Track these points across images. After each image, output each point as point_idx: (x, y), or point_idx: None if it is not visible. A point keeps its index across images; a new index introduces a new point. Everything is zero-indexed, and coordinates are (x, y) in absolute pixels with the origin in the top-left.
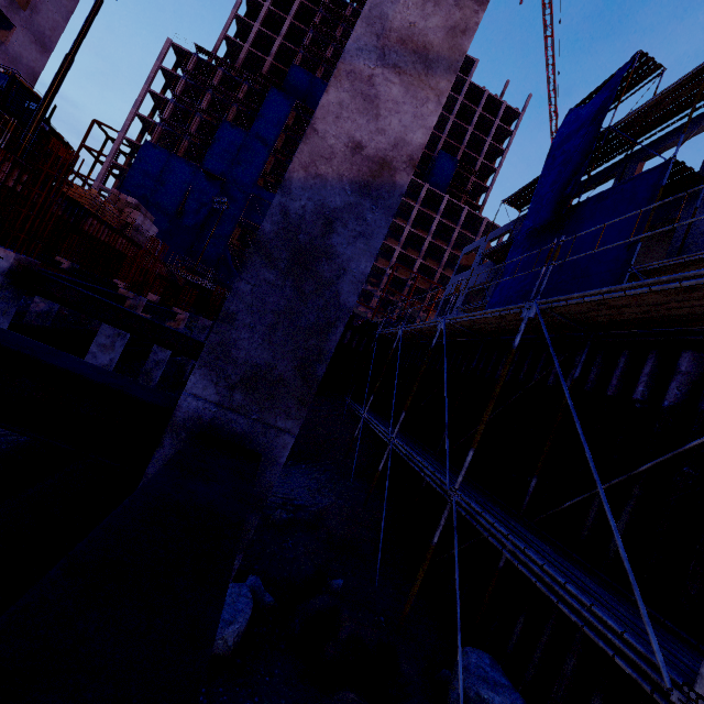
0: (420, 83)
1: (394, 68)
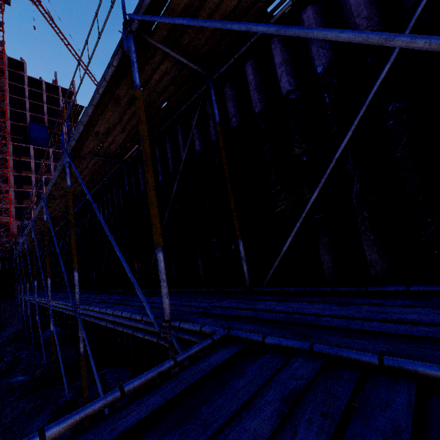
0: None
1: None
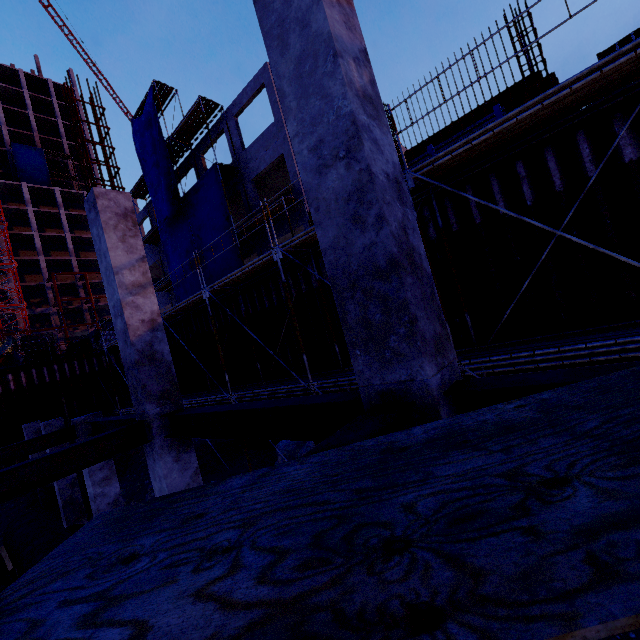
0: (146, 293)
1: (137, 294)
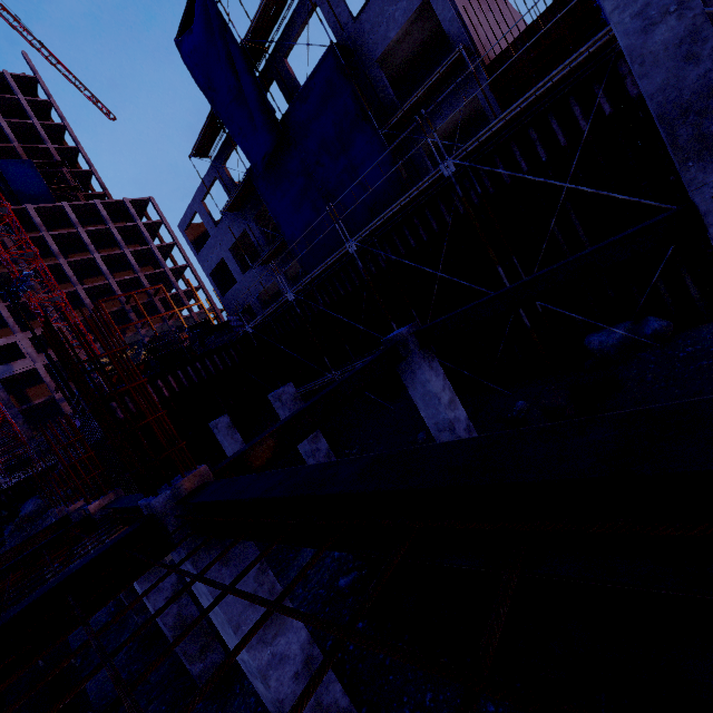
0: None
1: None
